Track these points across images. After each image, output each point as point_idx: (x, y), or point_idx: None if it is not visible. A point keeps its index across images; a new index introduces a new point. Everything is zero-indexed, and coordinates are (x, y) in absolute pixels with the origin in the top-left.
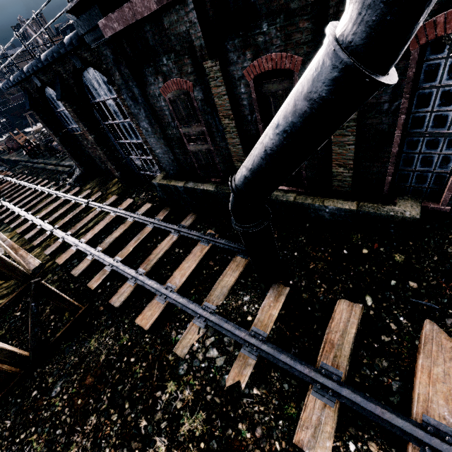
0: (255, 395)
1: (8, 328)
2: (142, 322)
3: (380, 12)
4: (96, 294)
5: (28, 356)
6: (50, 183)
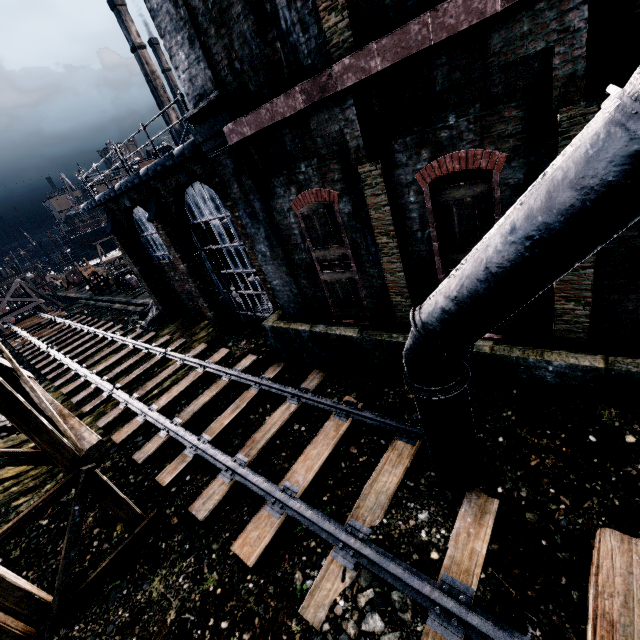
0: None
1: (26, 546)
2: (243, 550)
3: None
4: (168, 494)
5: (51, 603)
6: (116, 327)
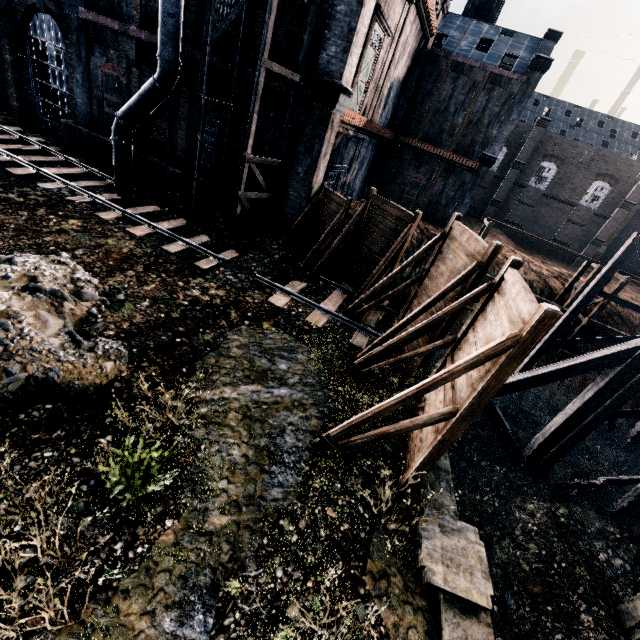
0: (83, 204)
1: None
2: (12, 171)
3: (160, 73)
4: None
5: None
6: None
